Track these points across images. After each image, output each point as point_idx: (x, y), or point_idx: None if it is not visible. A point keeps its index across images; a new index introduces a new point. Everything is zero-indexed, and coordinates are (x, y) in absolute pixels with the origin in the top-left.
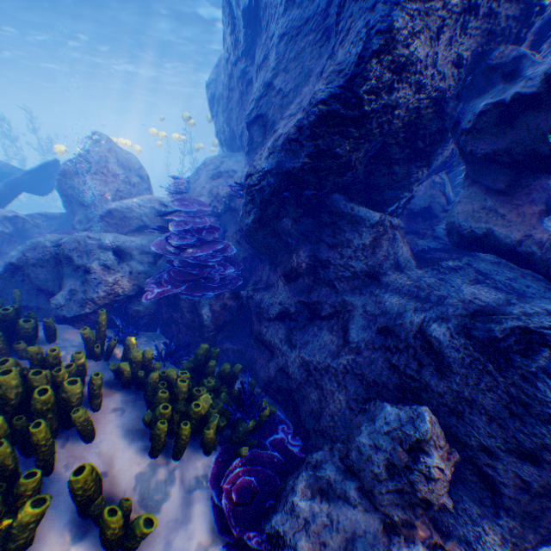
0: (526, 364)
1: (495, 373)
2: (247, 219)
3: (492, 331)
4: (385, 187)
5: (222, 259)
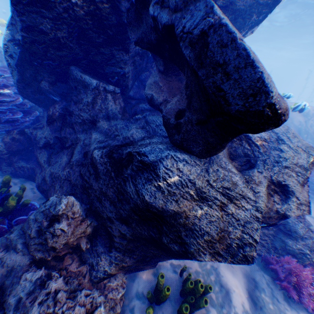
0: (125, 172)
1: (114, 177)
2: (13, 79)
3: (123, 154)
4: (104, 64)
5: (27, 110)
